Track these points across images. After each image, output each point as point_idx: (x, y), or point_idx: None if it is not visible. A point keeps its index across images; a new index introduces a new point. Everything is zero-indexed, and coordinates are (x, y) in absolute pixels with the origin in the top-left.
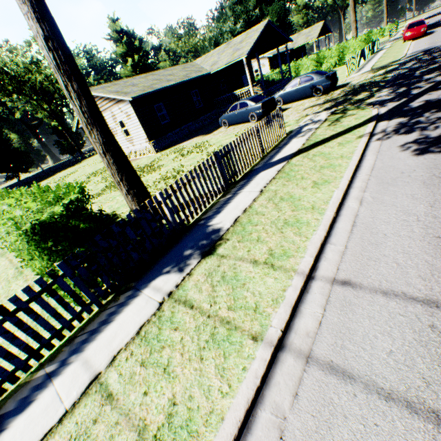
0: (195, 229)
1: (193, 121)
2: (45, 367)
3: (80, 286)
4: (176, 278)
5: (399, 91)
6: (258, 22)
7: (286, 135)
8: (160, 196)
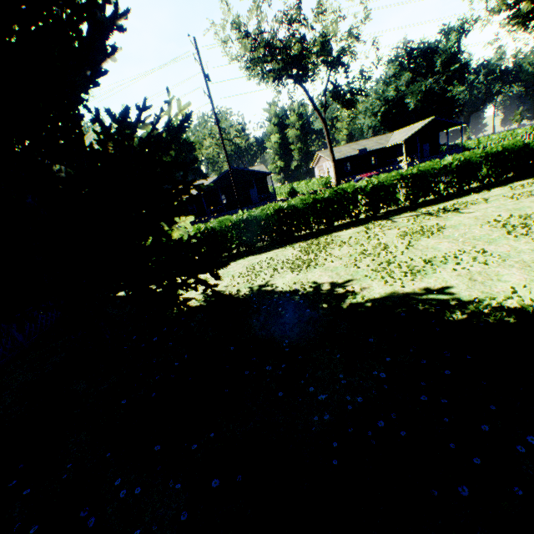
0: None
1: None
2: None
3: None
4: None
5: None
6: (408, 98)
7: None
8: None
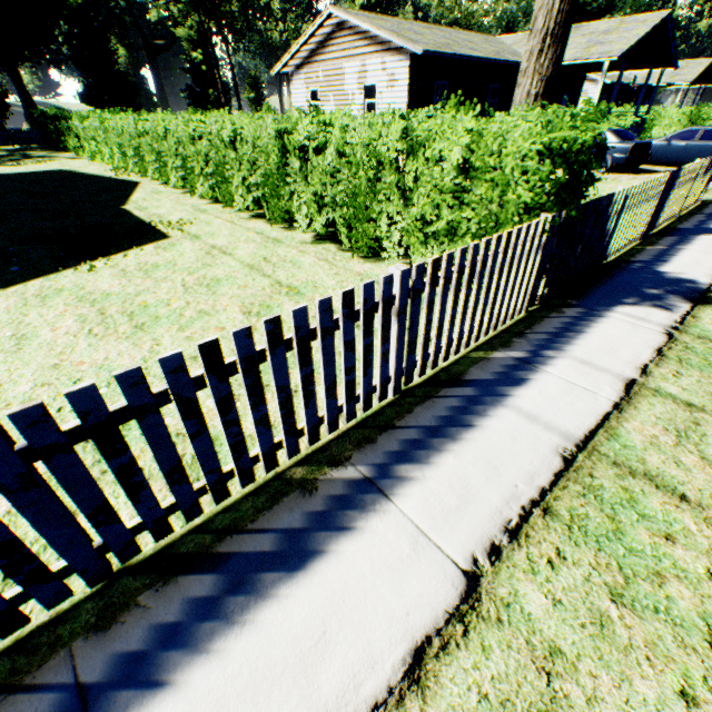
0: (633, 270)
1: None
2: (501, 351)
3: (538, 267)
4: (665, 314)
5: None
6: (597, 17)
7: (706, 203)
8: (624, 193)
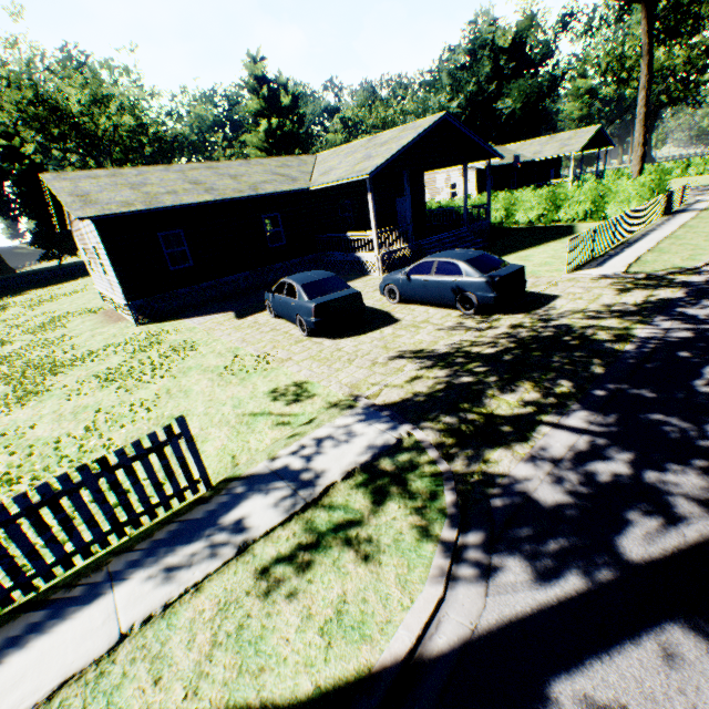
0: None
1: (254, 271)
2: None
3: None
4: None
5: (602, 468)
6: (491, 103)
7: (190, 504)
8: None
